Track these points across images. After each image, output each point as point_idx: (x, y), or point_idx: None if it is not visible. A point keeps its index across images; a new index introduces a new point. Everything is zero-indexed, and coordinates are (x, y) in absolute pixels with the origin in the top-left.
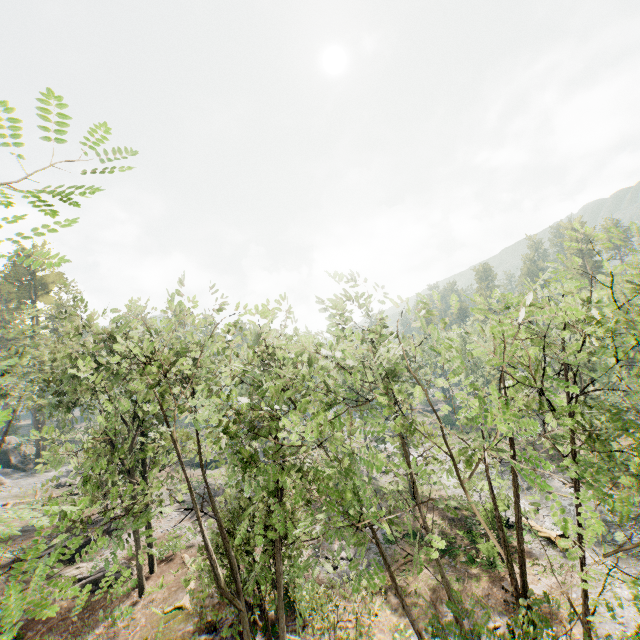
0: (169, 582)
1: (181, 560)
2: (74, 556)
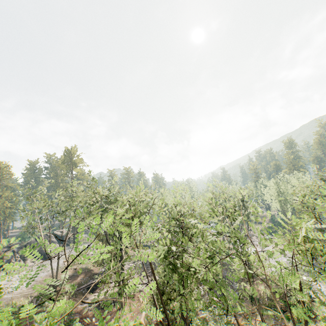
0: (133, 308)
1: (137, 298)
2: (92, 289)
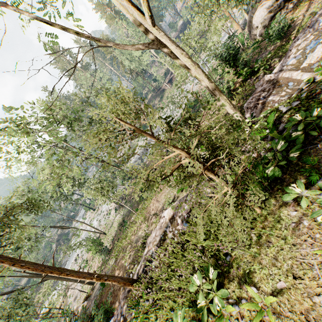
0: None
1: None
2: None
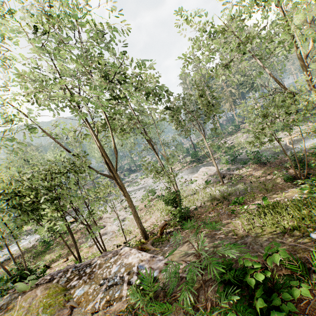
0: None
1: None
2: None
